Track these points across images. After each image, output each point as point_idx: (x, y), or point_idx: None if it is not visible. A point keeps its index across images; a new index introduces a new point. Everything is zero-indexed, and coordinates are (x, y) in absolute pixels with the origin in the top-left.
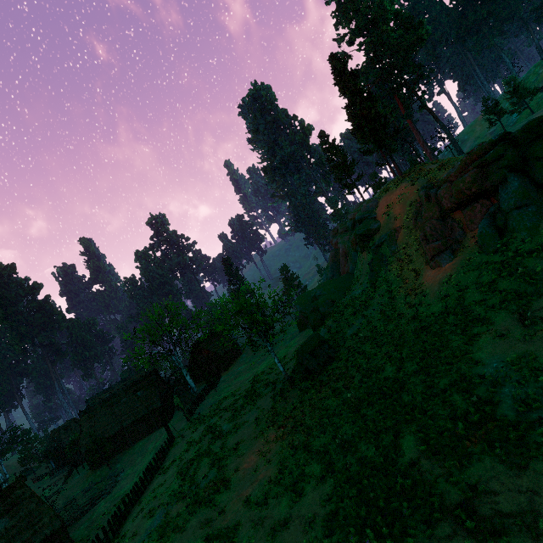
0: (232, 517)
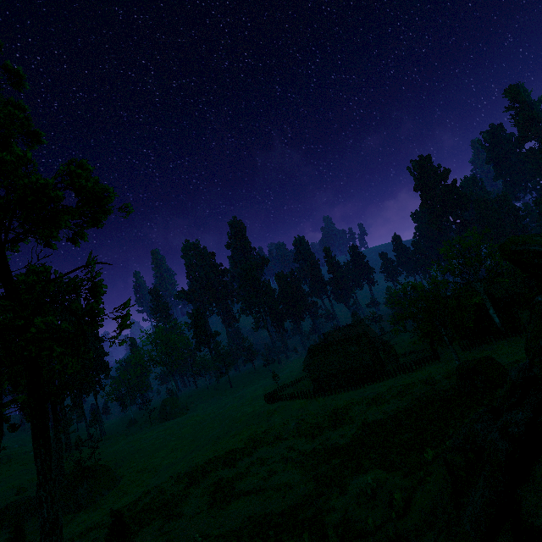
0: (359, 419)
